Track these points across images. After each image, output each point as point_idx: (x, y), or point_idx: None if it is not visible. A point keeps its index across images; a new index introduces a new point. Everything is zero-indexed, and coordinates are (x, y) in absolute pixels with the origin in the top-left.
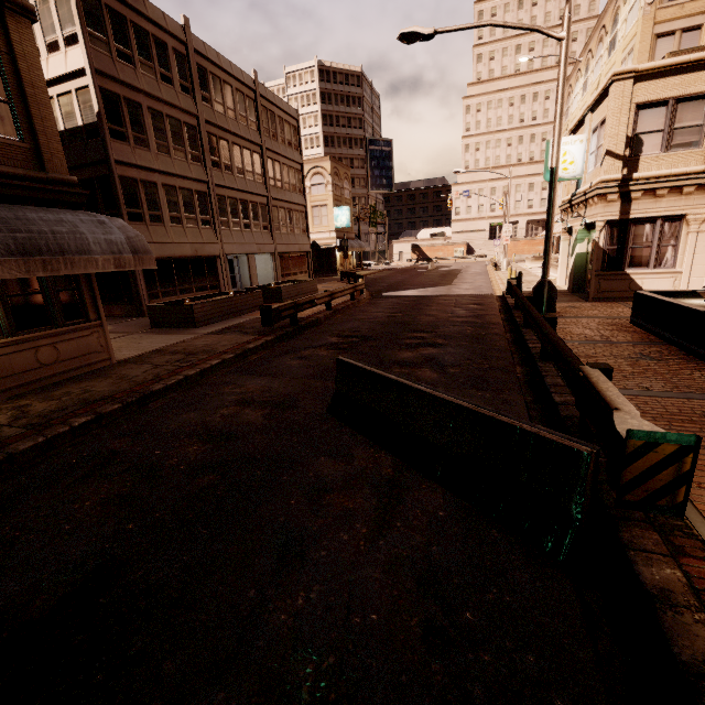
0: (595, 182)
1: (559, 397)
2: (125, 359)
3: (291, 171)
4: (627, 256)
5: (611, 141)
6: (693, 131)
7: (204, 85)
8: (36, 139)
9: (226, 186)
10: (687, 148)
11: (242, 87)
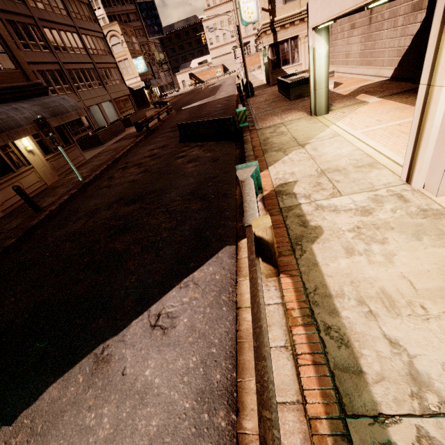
0: (261, 25)
1: None
2: (89, 159)
3: (98, 40)
4: (281, 60)
5: (262, 2)
6: None
7: None
8: (21, 66)
9: (68, 62)
10: (293, 1)
11: None
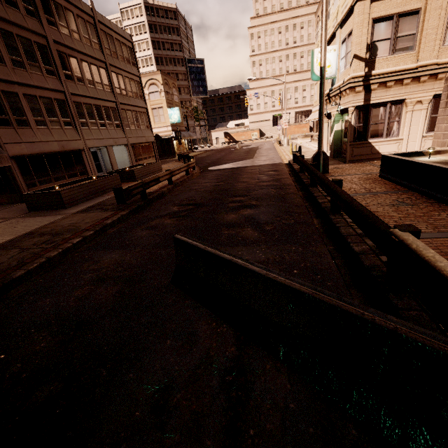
0: (347, 78)
1: (356, 246)
2: None
3: (132, 82)
4: (369, 130)
5: (357, 47)
6: (409, 39)
7: (47, 10)
8: None
9: (80, 95)
10: (406, 51)
11: (82, 14)
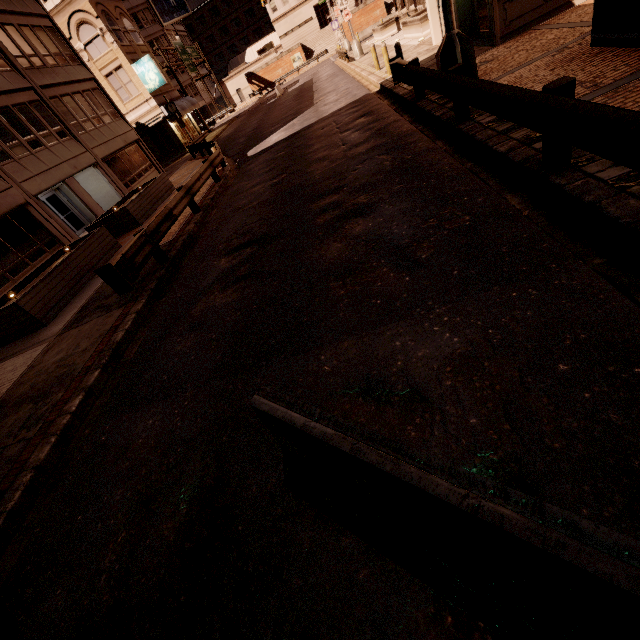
0: None
1: None
2: None
3: (39, 33)
4: None
5: None
6: None
7: None
8: None
9: None
10: None
11: None
